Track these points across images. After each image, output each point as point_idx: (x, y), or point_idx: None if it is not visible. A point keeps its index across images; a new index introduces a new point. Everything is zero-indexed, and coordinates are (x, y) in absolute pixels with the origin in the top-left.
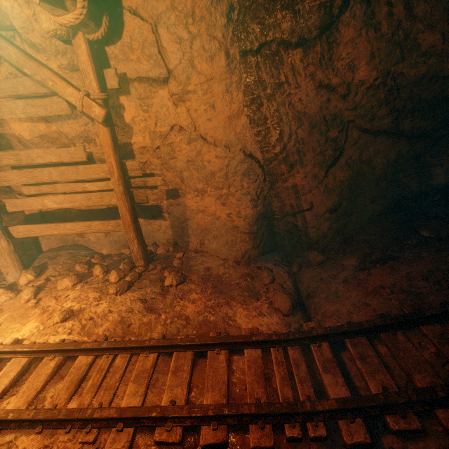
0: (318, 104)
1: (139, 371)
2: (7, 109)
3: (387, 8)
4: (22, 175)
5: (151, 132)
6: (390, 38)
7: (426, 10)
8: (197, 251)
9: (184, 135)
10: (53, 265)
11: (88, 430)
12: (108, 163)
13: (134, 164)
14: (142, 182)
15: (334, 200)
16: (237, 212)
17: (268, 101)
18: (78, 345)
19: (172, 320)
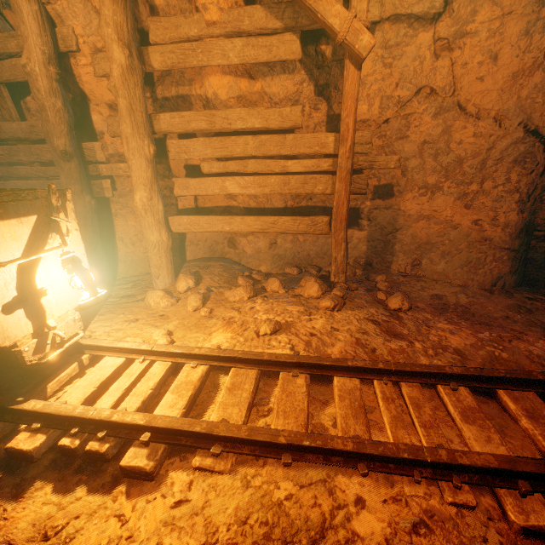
0: None
1: (462, 408)
2: (219, 51)
3: None
4: (209, 144)
5: (384, 97)
6: None
7: None
8: (405, 275)
9: (432, 103)
10: (208, 275)
11: (459, 483)
12: (344, 124)
13: (365, 135)
14: (368, 163)
15: None
16: (491, 218)
17: None
18: (331, 361)
19: (434, 352)
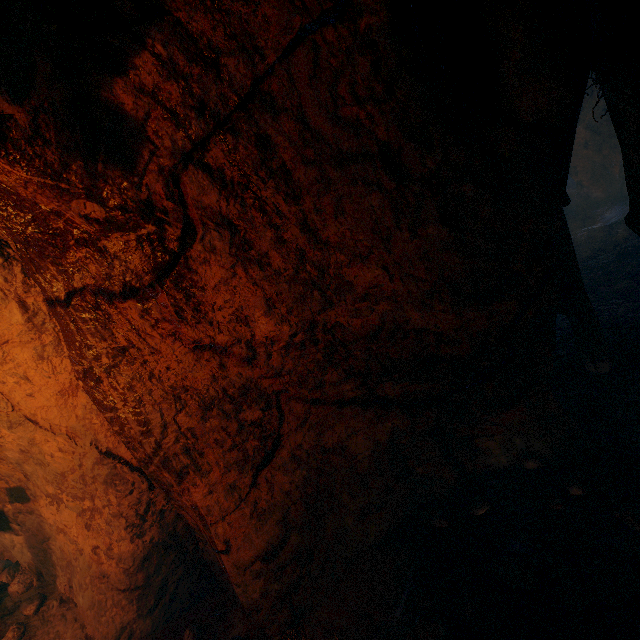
0: (206, 371)
1: None
2: None
3: (272, 232)
4: None
5: None
6: (294, 275)
7: (342, 232)
8: (65, 599)
9: None
10: None
11: None
12: None
13: None
14: None
15: (271, 532)
16: (107, 547)
17: (109, 374)
18: None
19: None
